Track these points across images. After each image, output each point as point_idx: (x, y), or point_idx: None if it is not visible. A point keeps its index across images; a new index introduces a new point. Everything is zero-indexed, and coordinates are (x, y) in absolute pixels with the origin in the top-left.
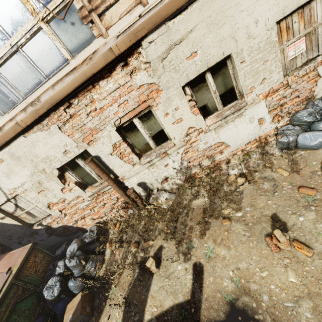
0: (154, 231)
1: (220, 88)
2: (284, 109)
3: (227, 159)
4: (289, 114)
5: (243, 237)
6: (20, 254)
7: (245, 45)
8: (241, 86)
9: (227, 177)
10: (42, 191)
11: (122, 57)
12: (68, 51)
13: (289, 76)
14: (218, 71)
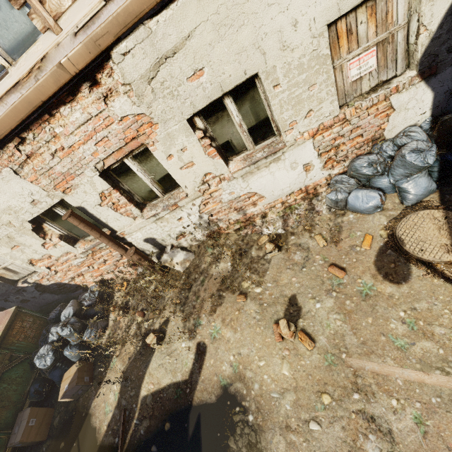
0: (163, 298)
1: (248, 120)
2: (341, 152)
3: (263, 212)
4: (347, 159)
5: (253, 320)
6: (2, 320)
7: (278, 59)
8: (276, 120)
9: (259, 237)
10: (16, 247)
11: (85, 73)
12: (1, 53)
13: (348, 106)
14: (243, 95)
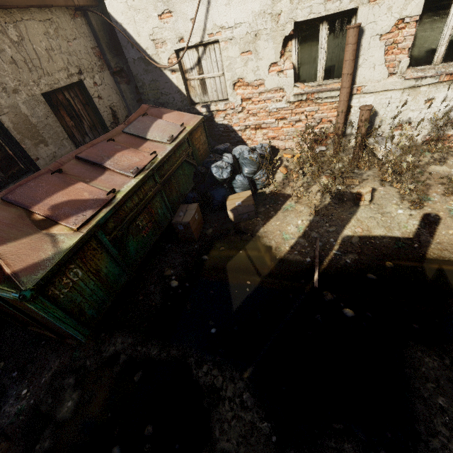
0: (360, 175)
1: None
2: None
3: None
4: None
5: None
6: (192, 119)
7: None
8: None
9: None
10: (247, 53)
11: None
12: None
13: None
14: None
